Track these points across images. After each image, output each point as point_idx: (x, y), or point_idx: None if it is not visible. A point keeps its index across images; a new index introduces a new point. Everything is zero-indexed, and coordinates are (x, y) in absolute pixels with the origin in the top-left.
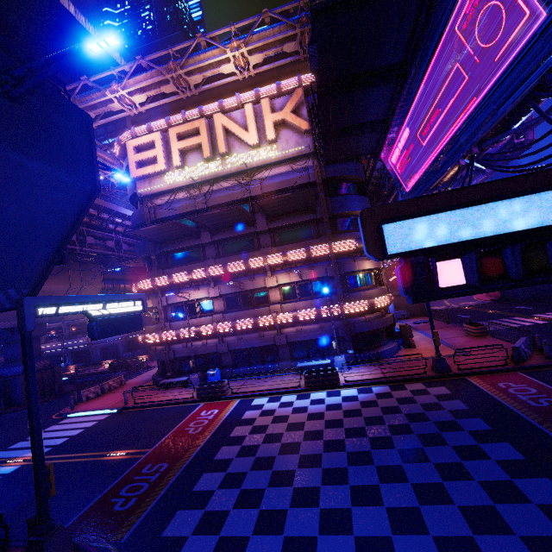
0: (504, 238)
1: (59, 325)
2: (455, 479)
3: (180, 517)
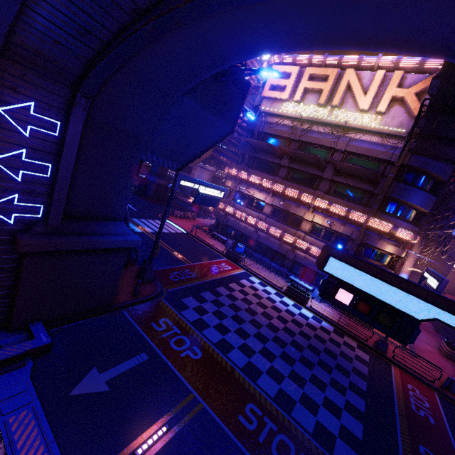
0: (378, 301)
1: None
2: (315, 385)
3: (191, 299)
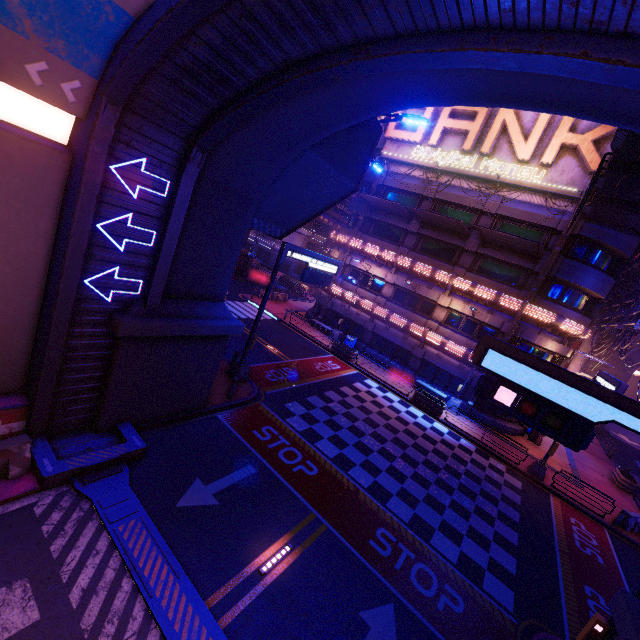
0: (546, 401)
1: None
2: (457, 513)
3: (296, 404)
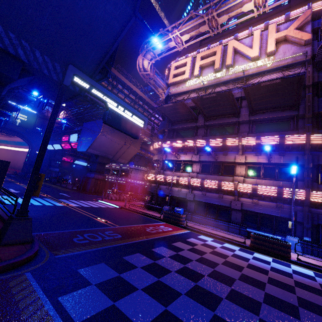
0: None
1: (118, 169)
2: None
3: (100, 267)
